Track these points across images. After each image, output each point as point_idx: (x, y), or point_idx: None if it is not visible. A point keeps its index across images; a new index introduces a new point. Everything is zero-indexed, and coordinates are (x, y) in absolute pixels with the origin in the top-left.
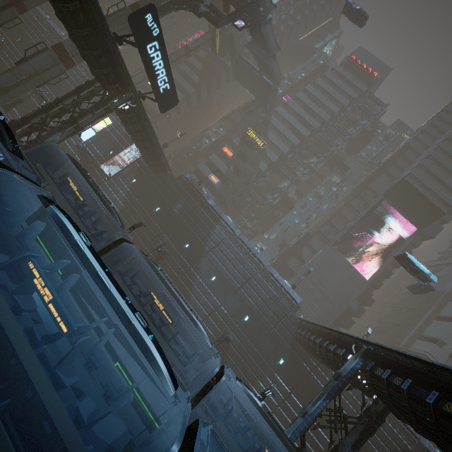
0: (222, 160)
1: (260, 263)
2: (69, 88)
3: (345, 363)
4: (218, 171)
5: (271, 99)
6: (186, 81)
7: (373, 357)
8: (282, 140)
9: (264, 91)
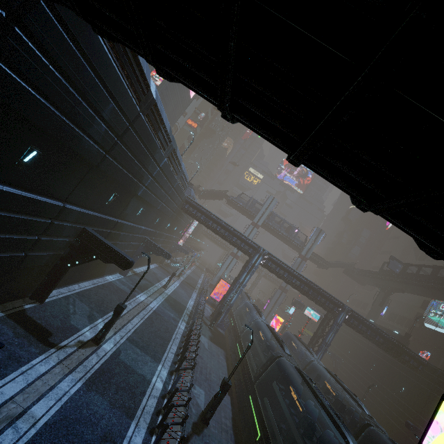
0: None
1: (180, 167)
2: None
3: (254, 258)
4: None
5: None
6: None
7: (271, 259)
8: None
9: None
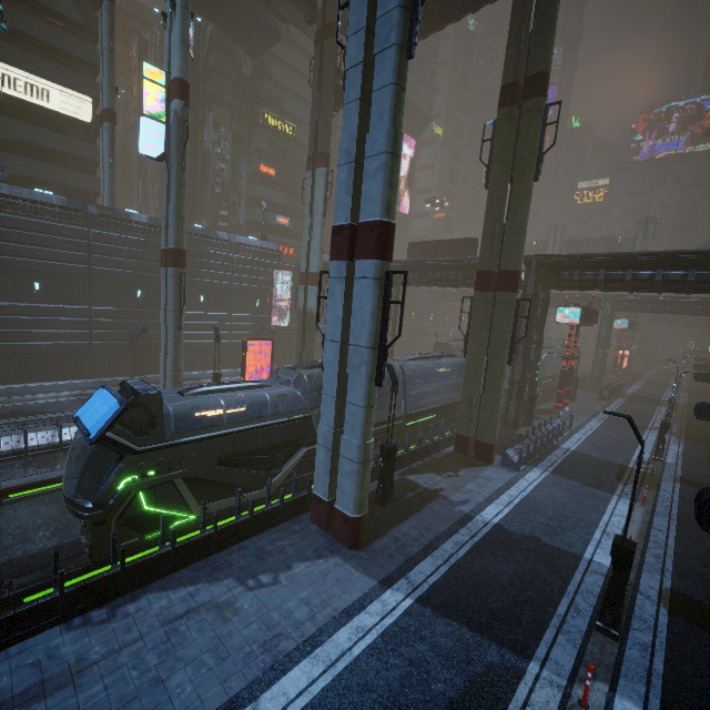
0: (270, 187)
1: None
2: (101, 275)
3: None
4: (278, 207)
5: (271, 45)
6: (57, 31)
7: None
8: (300, 105)
9: (254, 30)
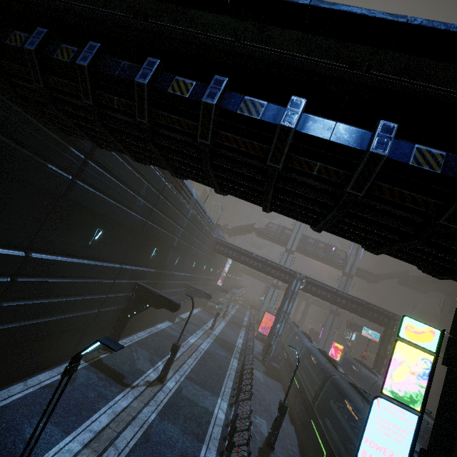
0: None
1: (205, 213)
2: None
3: (292, 284)
4: None
5: None
6: None
7: (310, 282)
8: None
9: None
